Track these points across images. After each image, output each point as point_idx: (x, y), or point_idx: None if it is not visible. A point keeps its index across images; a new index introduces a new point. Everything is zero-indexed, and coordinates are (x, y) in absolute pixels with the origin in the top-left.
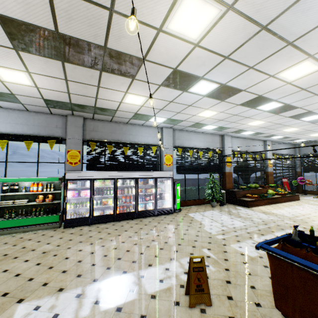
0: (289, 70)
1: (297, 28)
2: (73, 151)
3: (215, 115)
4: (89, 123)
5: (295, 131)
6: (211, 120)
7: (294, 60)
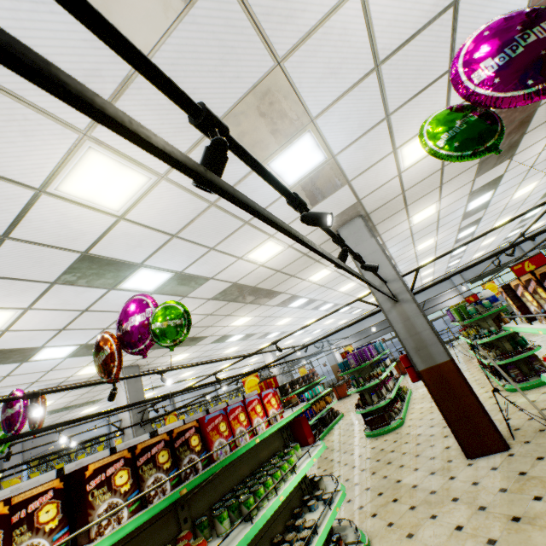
0: (183, 375)
1: (173, 374)
2: (13, 480)
3: (156, 392)
4: (27, 442)
5: (228, 374)
6: (155, 394)
7: (181, 374)
